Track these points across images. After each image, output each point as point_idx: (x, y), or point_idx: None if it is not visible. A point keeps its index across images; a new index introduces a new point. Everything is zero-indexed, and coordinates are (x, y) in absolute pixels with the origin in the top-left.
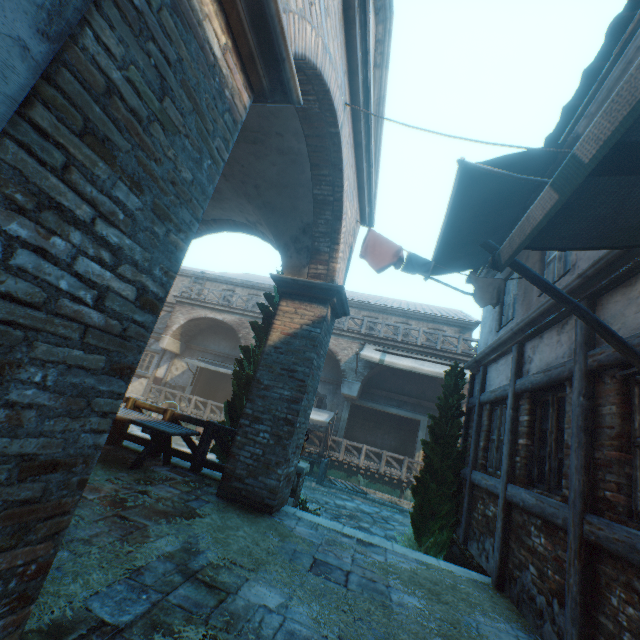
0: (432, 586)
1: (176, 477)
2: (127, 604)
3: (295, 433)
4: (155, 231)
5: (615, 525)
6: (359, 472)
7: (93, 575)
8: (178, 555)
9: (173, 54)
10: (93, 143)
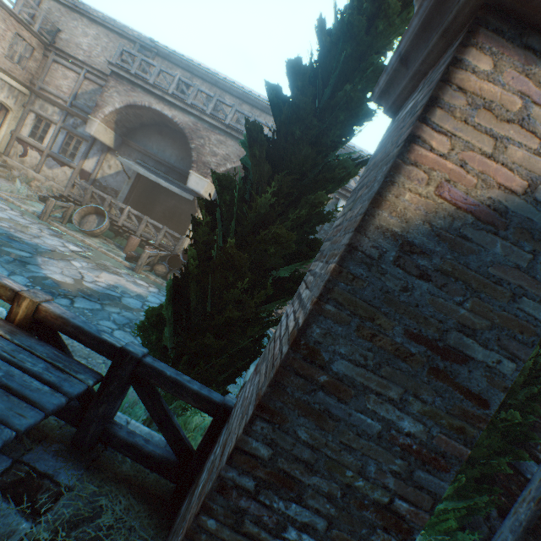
0: None
1: (4, 538)
2: None
3: None
4: None
5: None
6: None
7: None
8: None
9: None
10: None
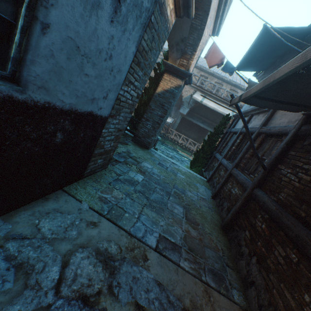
0: (189, 176)
1: None
2: (120, 158)
3: (160, 127)
4: (143, 79)
5: (237, 171)
6: (177, 144)
7: None
8: (126, 152)
9: (157, 27)
10: (138, 65)
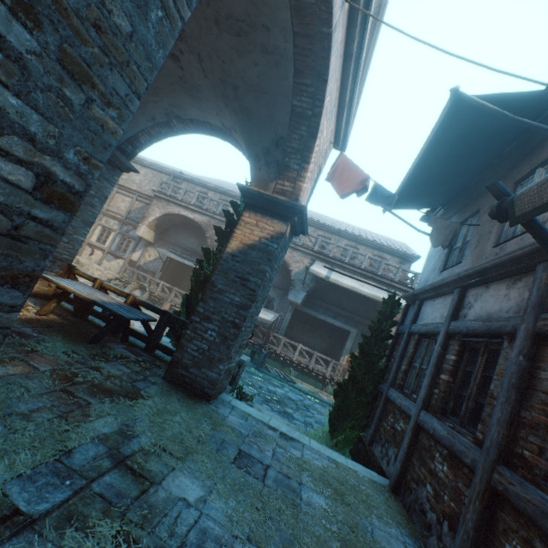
0: (338, 486)
1: (130, 356)
2: (48, 490)
3: (240, 336)
4: (65, 95)
5: (529, 486)
6: (292, 364)
7: (21, 455)
8: (113, 438)
9: None
10: None
